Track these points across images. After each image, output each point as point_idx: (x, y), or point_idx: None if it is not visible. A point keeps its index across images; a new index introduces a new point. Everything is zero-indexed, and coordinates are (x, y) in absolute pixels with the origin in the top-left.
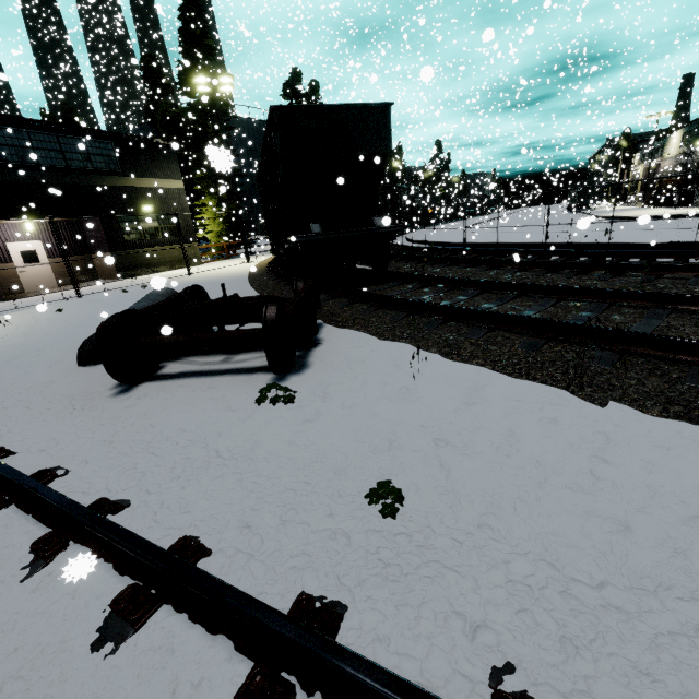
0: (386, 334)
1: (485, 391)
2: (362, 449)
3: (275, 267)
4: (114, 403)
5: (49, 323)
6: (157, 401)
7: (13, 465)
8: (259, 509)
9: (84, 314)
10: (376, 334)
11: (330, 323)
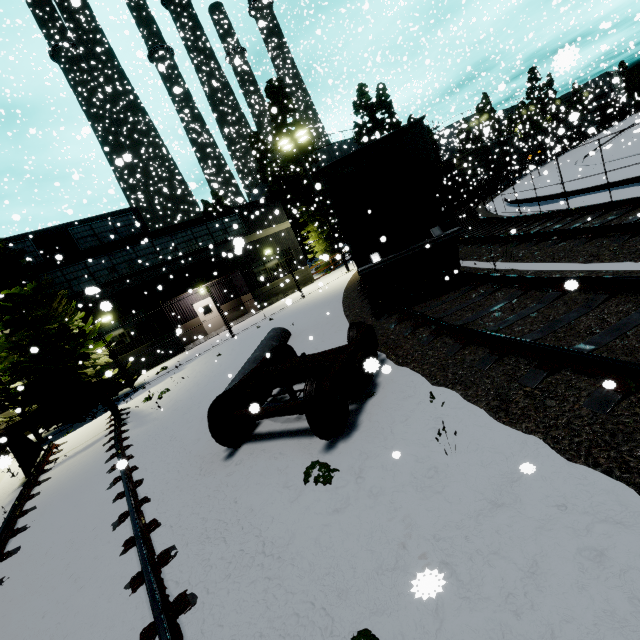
0: (437, 376)
1: (522, 483)
2: (369, 564)
3: None
4: (222, 469)
5: (212, 370)
6: (246, 469)
7: (155, 539)
8: (266, 635)
9: (231, 357)
10: (428, 376)
11: (391, 359)
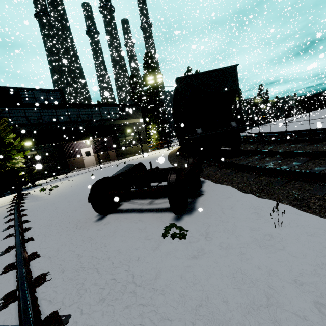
0: (245, 189)
1: None
2: (240, 299)
3: (180, 151)
4: (93, 226)
5: (87, 180)
6: (112, 227)
7: (34, 266)
8: None
9: (100, 176)
10: (238, 188)
11: (208, 181)
